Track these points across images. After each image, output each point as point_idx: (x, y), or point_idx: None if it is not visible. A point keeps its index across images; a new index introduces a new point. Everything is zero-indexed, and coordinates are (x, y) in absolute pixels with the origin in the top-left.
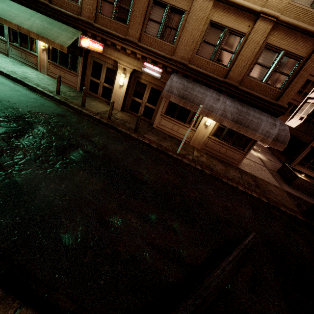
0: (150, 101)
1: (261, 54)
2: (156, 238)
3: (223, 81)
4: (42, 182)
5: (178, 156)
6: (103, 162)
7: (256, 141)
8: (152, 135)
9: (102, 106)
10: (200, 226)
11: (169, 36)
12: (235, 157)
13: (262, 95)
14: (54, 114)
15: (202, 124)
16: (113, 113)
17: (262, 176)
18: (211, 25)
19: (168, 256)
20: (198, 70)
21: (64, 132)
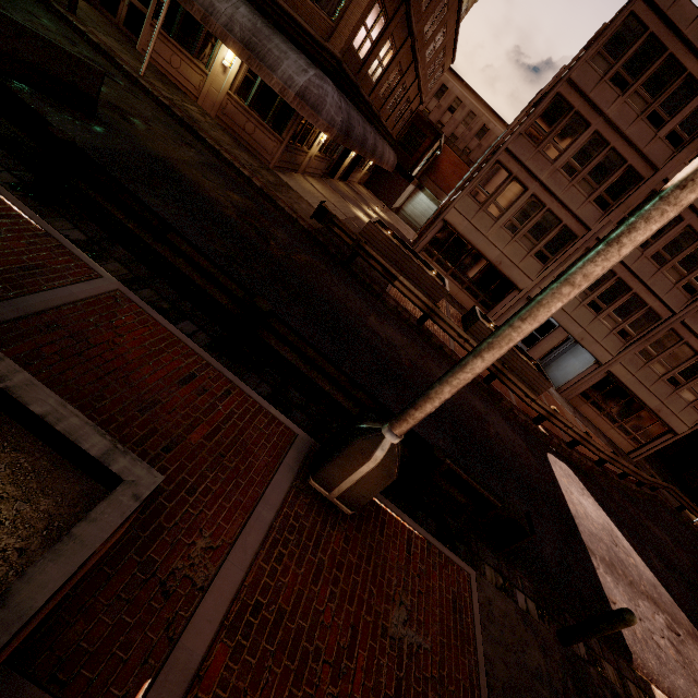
0: None
1: None
2: None
3: None
4: None
5: (137, 75)
6: None
7: (298, 117)
8: (112, 41)
9: None
10: None
11: None
12: (268, 146)
13: (306, 23)
14: None
15: (219, 64)
16: None
17: (313, 202)
18: None
19: None
20: None
21: None
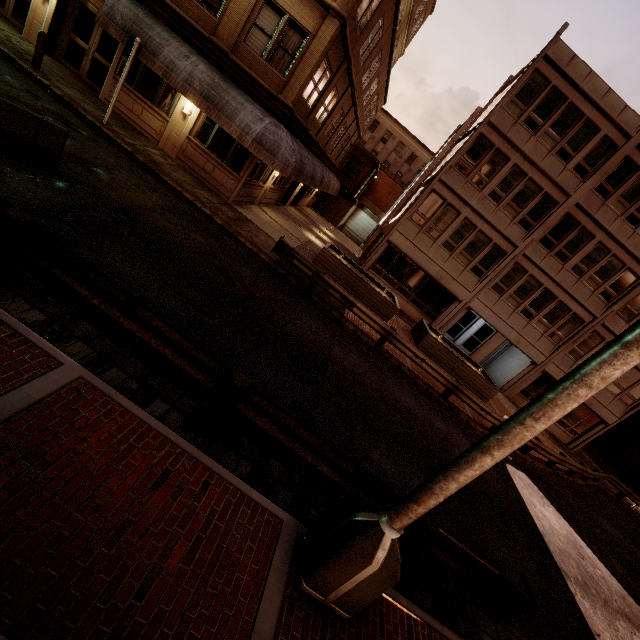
0: (102, 52)
1: (261, 11)
2: None
3: (209, 39)
4: None
5: (100, 124)
6: None
7: (254, 158)
8: (75, 93)
9: None
10: None
11: None
12: (227, 183)
13: (260, 78)
14: None
15: (180, 112)
16: (13, 38)
17: (270, 232)
18: None
19: None
20: (174, 9)
21: None
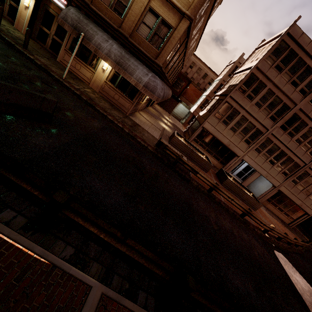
0: (58, 35)
1: (146, 15)
2: None
3: (118, 30)
4: None
5: (62, 79)
6: None
7: (141, 92)
8: (46, 60)
9: (1, 21)
10: None
11: None
12: (126, 105)
13: (145, 51)
14: None
15: (101, 68)
16: (10, 29)
17: (148, 129)
18: None
19: None
20: (98, 13)
21: None
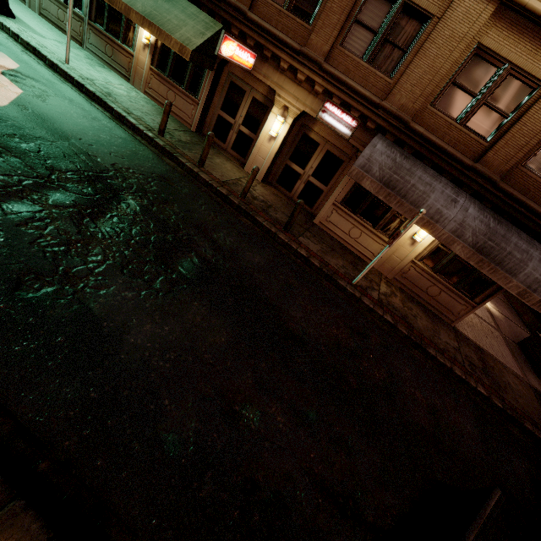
0: (318, 175)
1: None
2: (318, 462)
3: (472, 167)
4: (132, 317)
5: (355, 290)
6: (232, 287)
7: (503, 288)
8: (312, 240)
9: (232, 169)
10: (390, 445)
11: (386, 60)
12: (454, 307)
13: None
14: (153, 174)
15: (407, 237)
16: None
17: (493, 350)
18: (477, 53)
19: (337, 503)
20: (428, 137)
21: (168, 214)
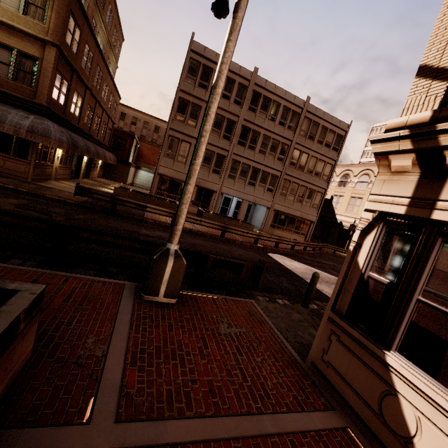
0: None
1: None
2: None
3: None
4: None
5: None
6: None
7: (35, 145)
8: None
9: None
10: None
11: None
12: (20, 169)
13: (13, 92)
14: None
15: None
16: None
17: (71, 191)
18: None
19: None
20: None
21: None
